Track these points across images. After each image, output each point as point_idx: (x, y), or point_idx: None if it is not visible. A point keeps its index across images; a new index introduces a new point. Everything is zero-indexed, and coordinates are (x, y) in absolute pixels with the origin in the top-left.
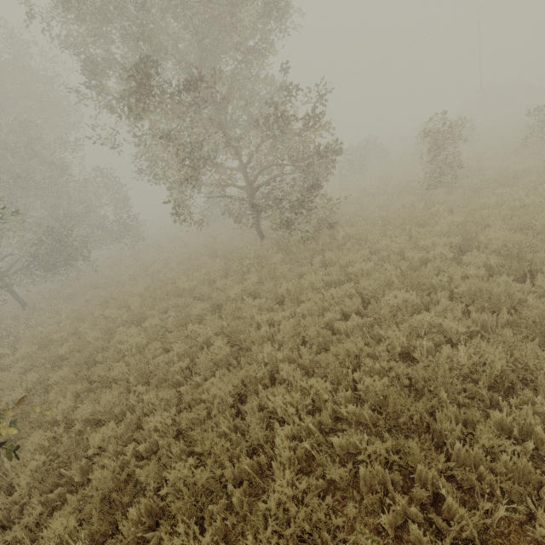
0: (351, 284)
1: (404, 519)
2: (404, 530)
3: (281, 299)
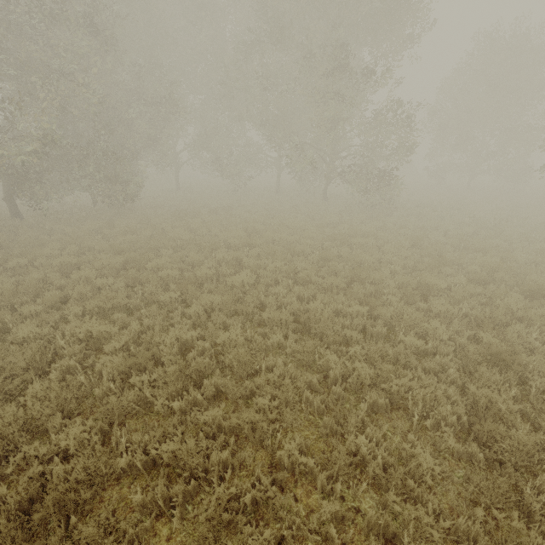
0: None
1: None
2: None
3: None
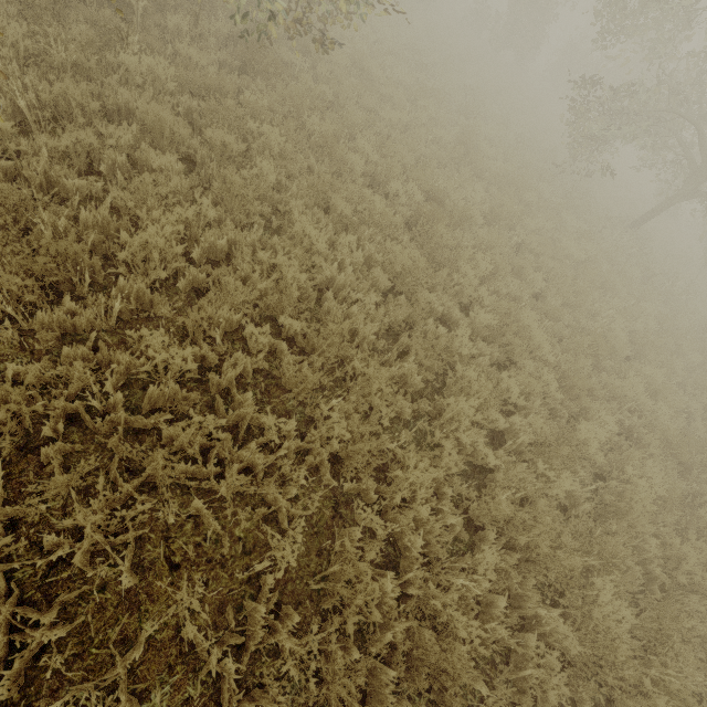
0: None
1: None
2: None
3: None
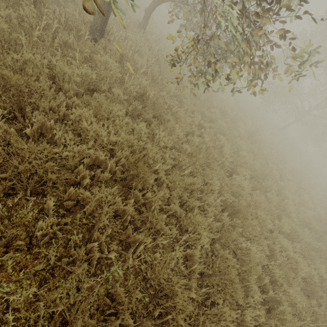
0: None
1: None
2: None
3: None
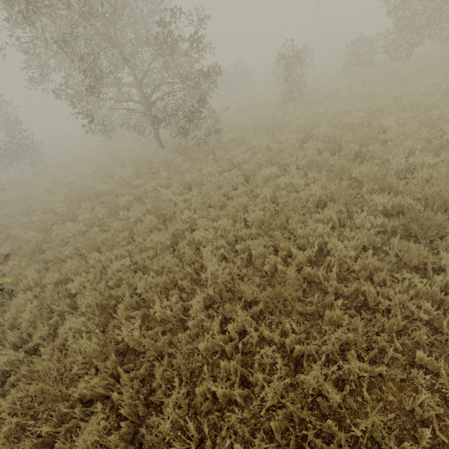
0: (236, 170)
1: (275, 269)
2: (275, 273)
3: (188, 187)
